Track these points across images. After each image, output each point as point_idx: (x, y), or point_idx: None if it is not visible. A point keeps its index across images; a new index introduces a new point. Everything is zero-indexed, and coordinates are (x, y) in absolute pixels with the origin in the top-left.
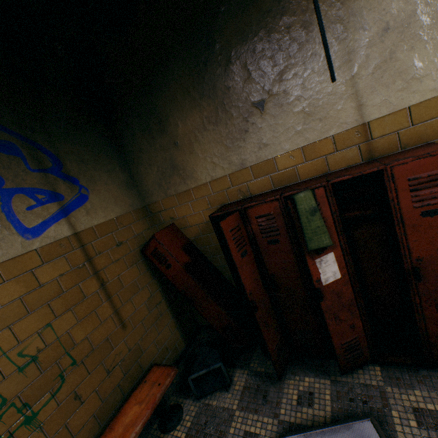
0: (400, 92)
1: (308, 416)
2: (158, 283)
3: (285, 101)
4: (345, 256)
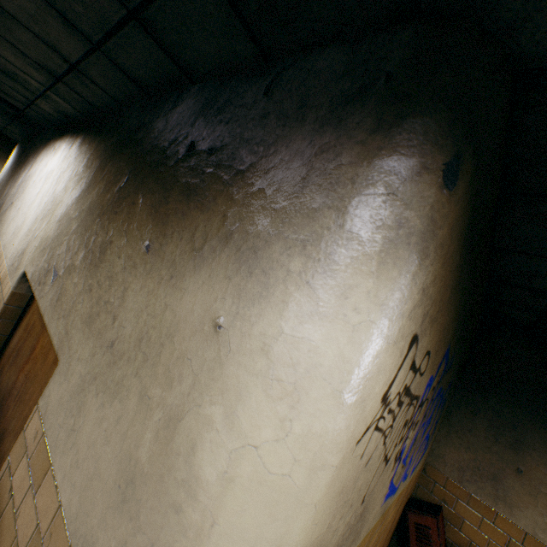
0: None
1: None
2: (388, 543)
3: None
4: None
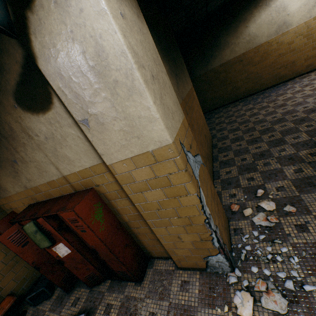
0: (69, 165)
1: (71, 312)
2: None
3: (25, 161)
4: (70, 242)
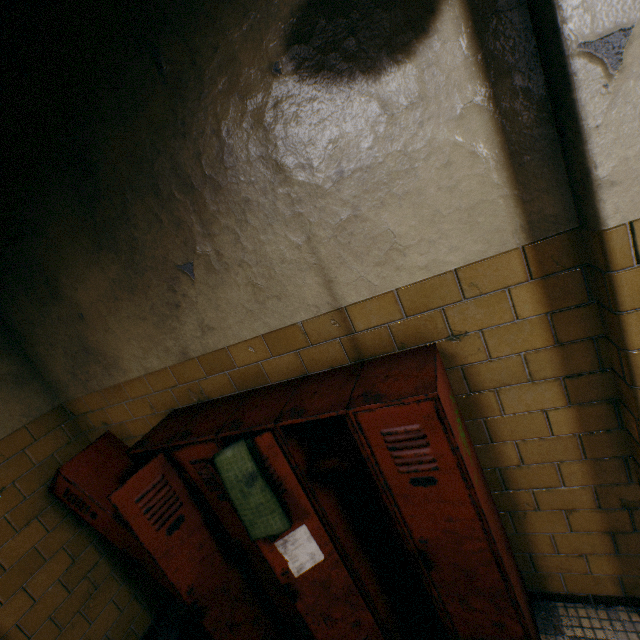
0: (379, 267)
1: None
2: (90, 533)
3: (222, 266)
4: (327, 526)
